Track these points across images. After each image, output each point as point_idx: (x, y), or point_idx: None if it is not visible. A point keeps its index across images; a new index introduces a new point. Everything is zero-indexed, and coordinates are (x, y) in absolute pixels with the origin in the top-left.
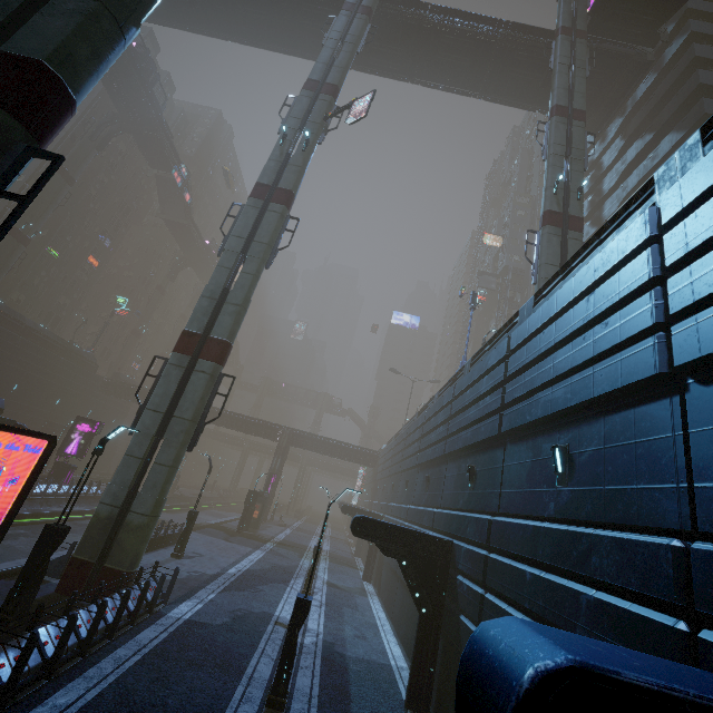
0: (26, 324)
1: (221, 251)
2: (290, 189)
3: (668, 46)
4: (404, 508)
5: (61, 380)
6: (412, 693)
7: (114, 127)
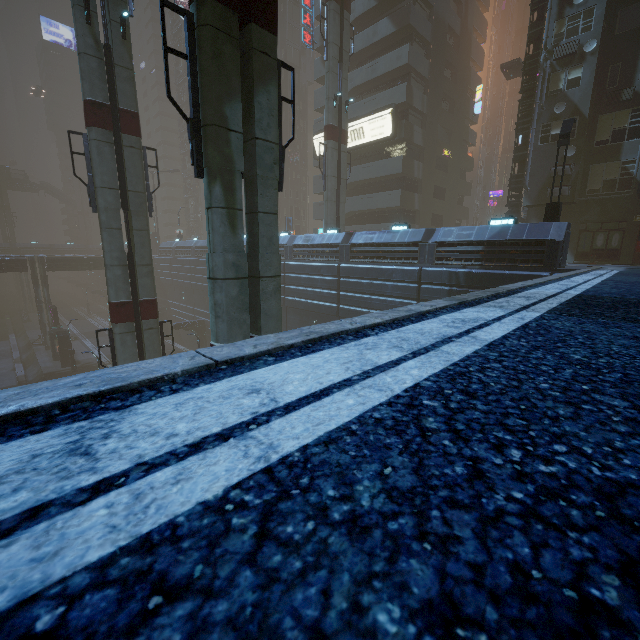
0: None
1: (94, 206)
2: (135, 112)
3: None
4: None
5: None
6: None
7: None
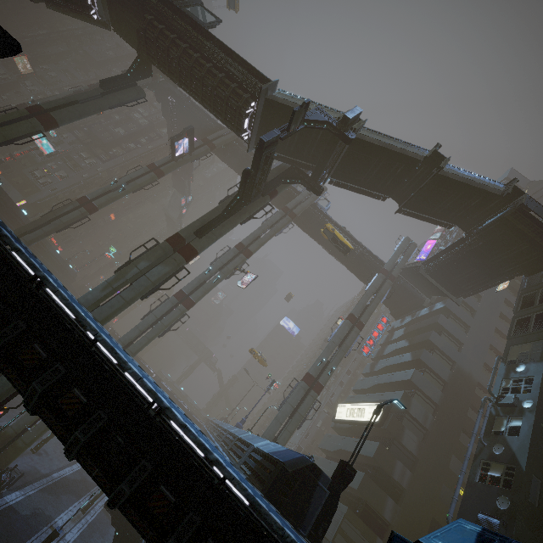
0: (49, 250)
1: (144, 317)
2: (194, 301)
3: (439, 302)
4: None
5: None
6: None
7: None
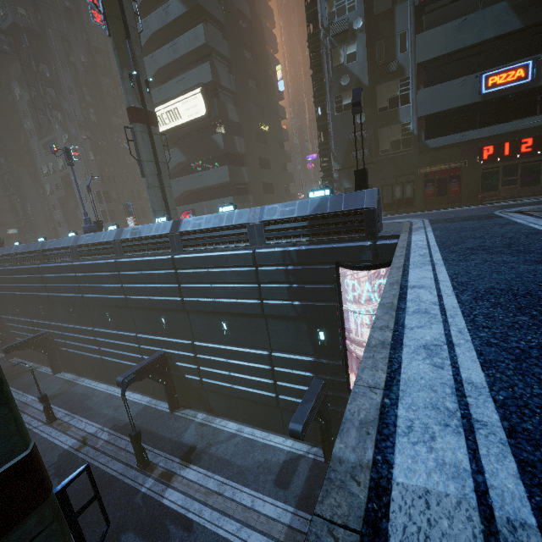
0: None
1: None
2: None
3: None
4: (87, 330)
5: None
6: (172, 407)
7: None
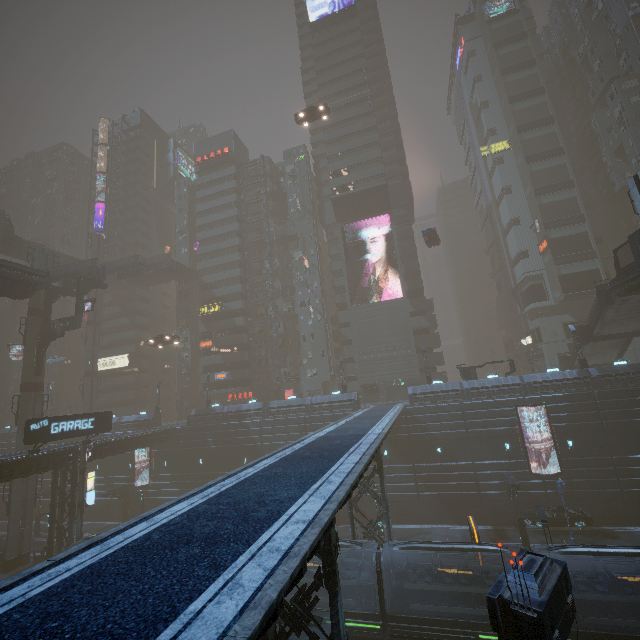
0: None
1: None
2: None
3: None
4: None
5: None
6: None
7: None
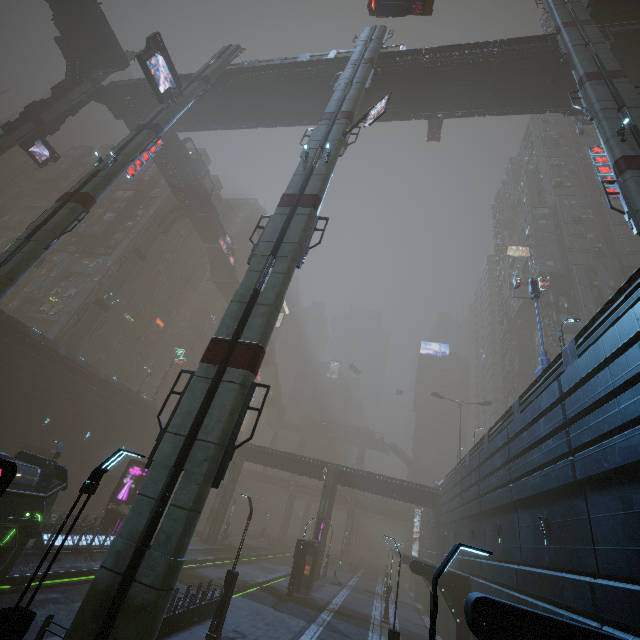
0: (100, 377)
1: (250, 258)
2: (316, 194)
3: None
4: (508, 569)
5: (127, 427)
6: None
7: (176, 215)
